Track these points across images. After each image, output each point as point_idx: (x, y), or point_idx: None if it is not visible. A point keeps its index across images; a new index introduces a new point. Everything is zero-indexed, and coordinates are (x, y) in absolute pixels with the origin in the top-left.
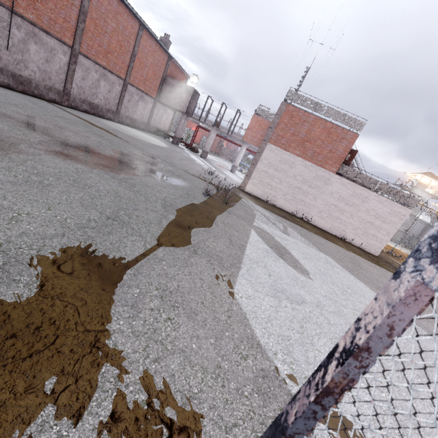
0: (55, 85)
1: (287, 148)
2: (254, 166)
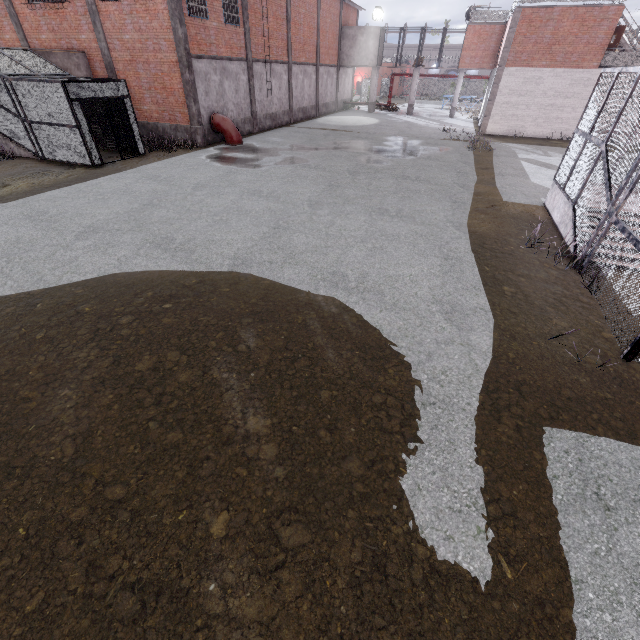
0: (285, 107)
1: (530, 64)
2: (492, 102)
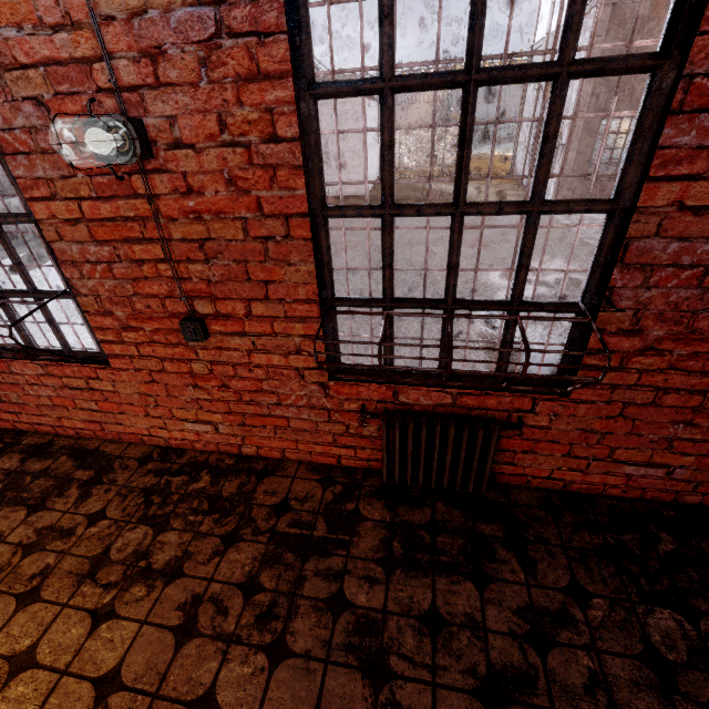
0: None
1: None
2: None
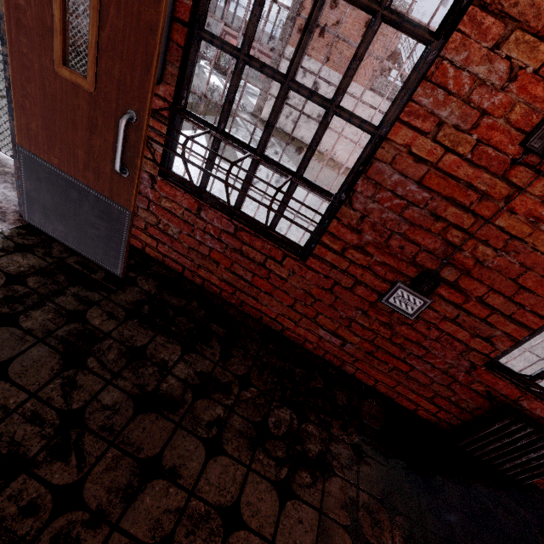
0: None
1: (310, 52)
2: (268, 81)
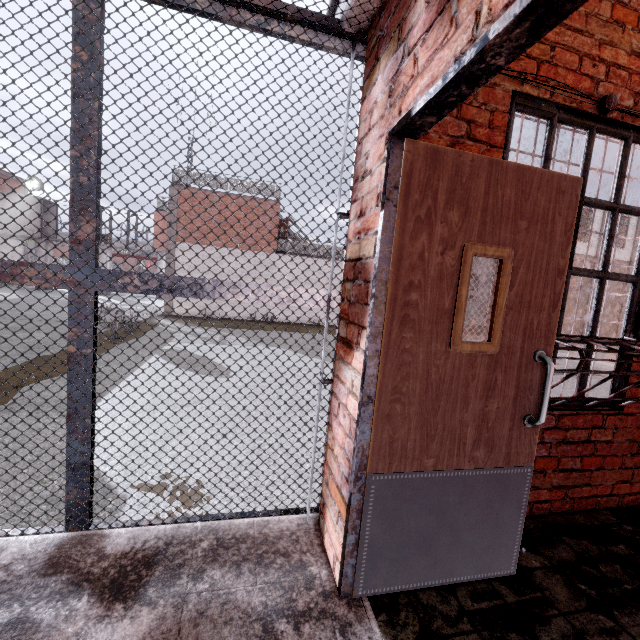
0: None
1: (205, 241)
2: None
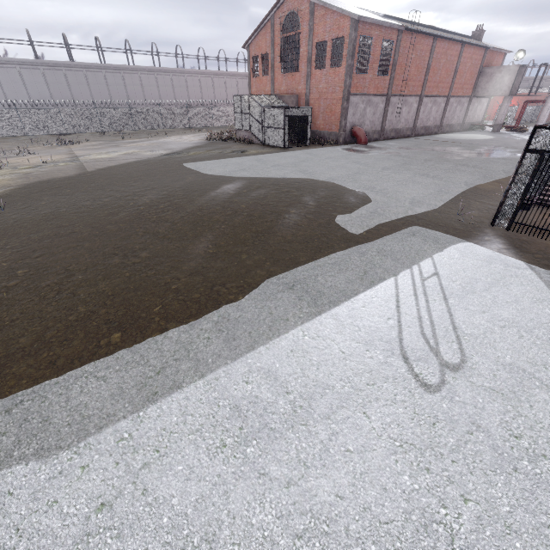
0: (410, 125)
1: None
2: None
